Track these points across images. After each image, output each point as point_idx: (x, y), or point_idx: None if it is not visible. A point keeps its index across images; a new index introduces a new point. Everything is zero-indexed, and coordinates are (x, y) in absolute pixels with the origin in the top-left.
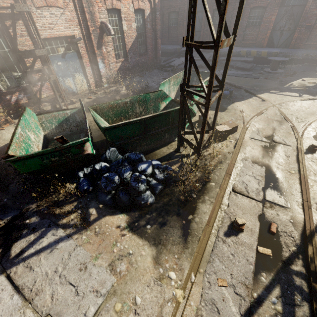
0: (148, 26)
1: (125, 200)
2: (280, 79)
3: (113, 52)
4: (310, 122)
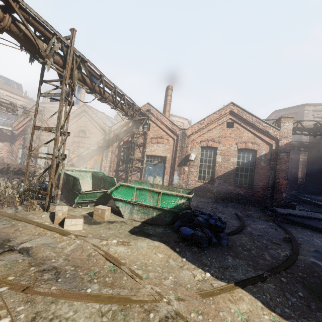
0: (262, 164)
1: None
2: None
3: (197, 173)
4: None
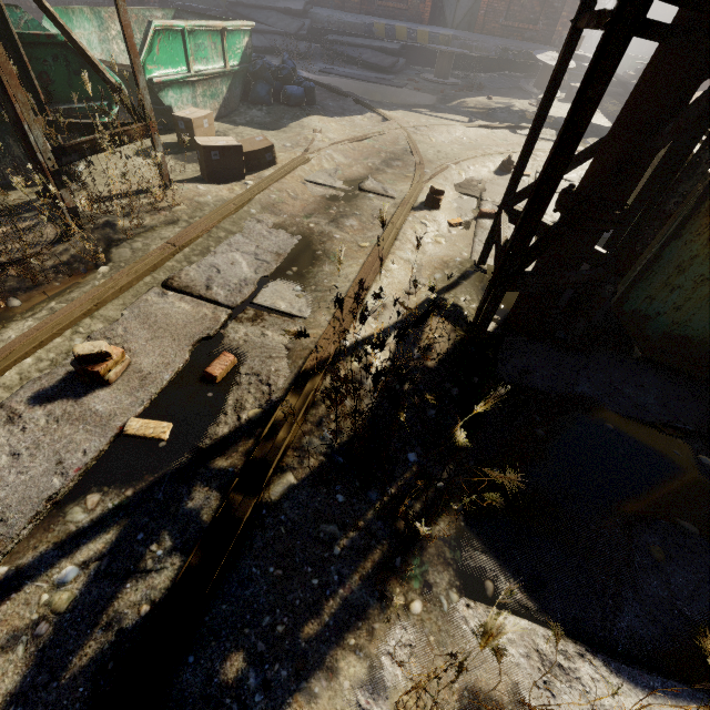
0: None
1: None
2: (445, 93)
3: None
4: (461, 160)
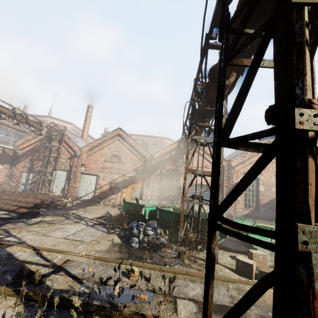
0: None
1: (128, 235)
2: None
3: (243, 201)
4: None
